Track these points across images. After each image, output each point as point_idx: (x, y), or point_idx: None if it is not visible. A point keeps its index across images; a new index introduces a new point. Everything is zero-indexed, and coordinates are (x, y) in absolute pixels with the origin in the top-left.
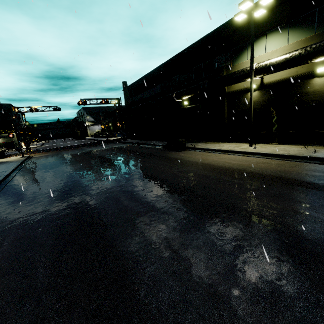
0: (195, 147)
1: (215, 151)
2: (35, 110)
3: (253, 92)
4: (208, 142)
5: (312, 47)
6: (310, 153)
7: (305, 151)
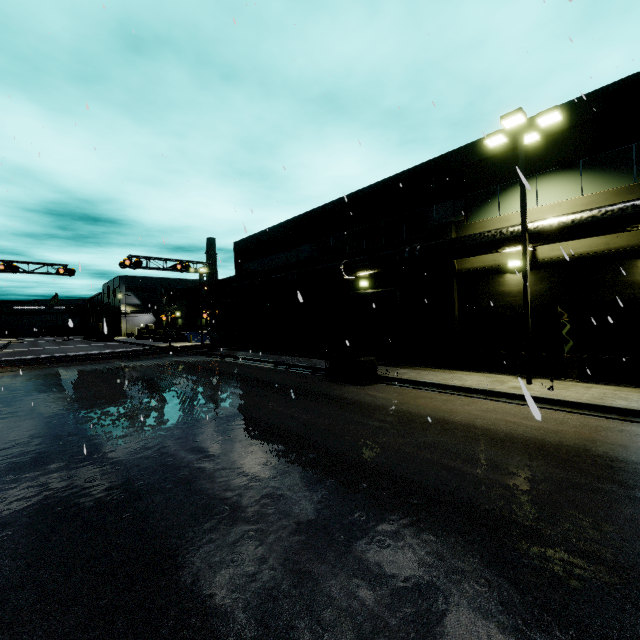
0: (400, 378)
1: (454, 389)
2: (11, 269)
3: (515, 275)
4: (418, 367)
5: None
6: None
7: None
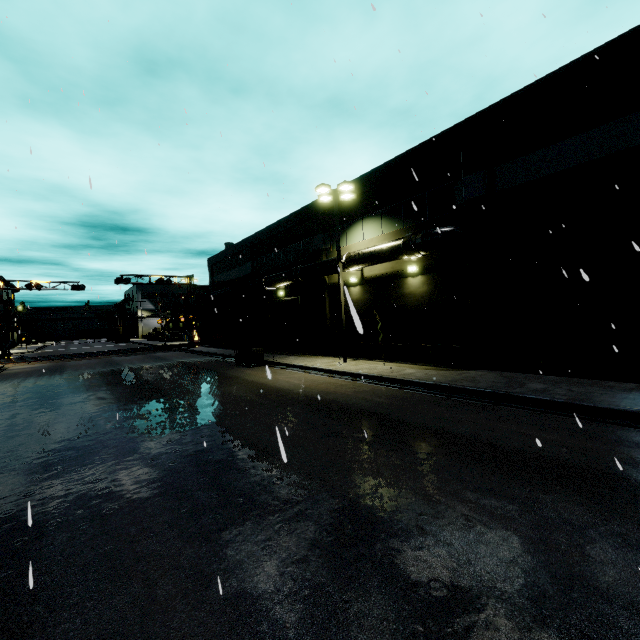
0: (276, 361)
1: (297, 367)
2: (37, 287)
3: (355, 288)
4: (306, 355)
5: (391, 244)
6: (388, 373)
7: (390, 370)
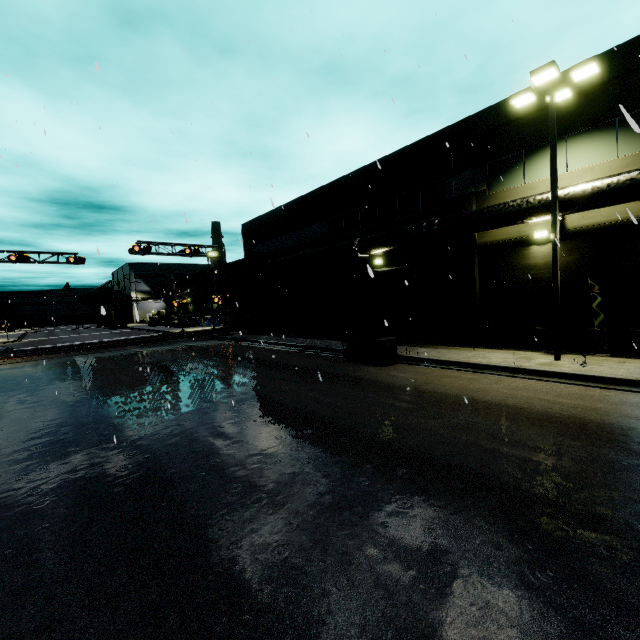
0: (421, 357)
1: (478, 367)
2: (23, 259)
3: (542, 246)
4: (437, 346)
5: None
6: None
7: None
